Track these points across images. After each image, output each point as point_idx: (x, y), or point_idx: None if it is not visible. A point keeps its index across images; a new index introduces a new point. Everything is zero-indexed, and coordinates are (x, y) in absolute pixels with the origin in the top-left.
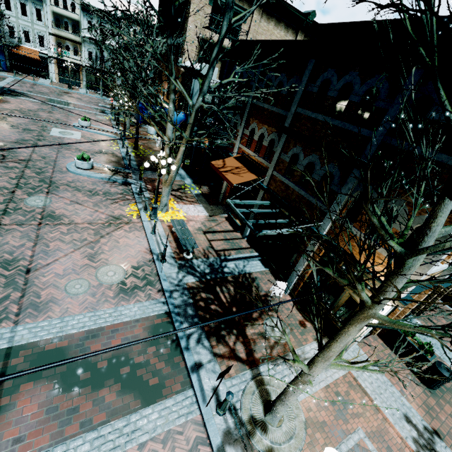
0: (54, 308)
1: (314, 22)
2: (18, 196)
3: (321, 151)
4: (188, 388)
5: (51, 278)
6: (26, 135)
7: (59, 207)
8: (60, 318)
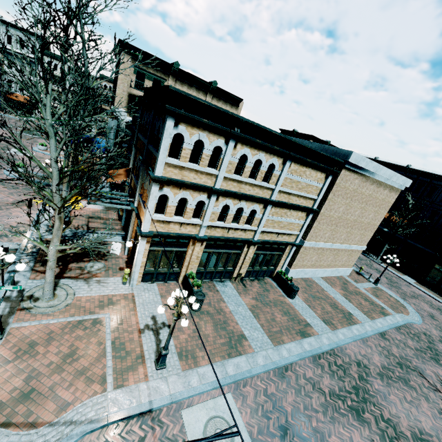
0: None
1: (218, 88)
2: None
3: None
4: (0, 280)
5: None
6: None
7: None
8: None
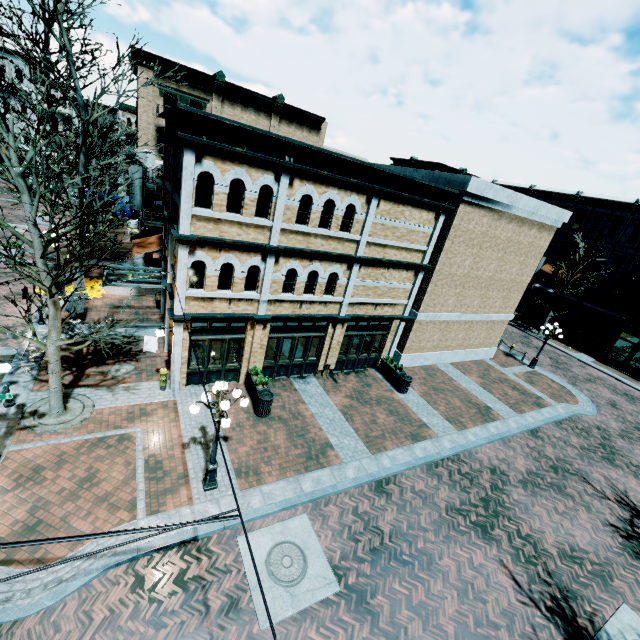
0: None
1: (286, 104)
2: None
3: None
4: None
5: None
6: None
7: None
8: None
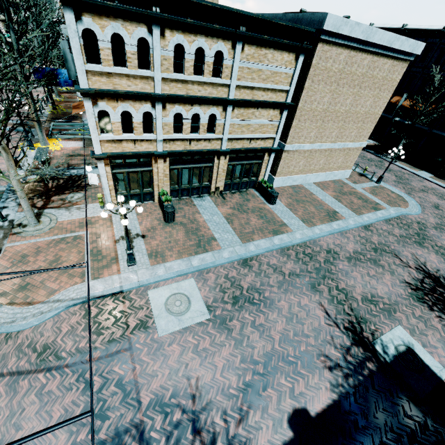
0: None
1: None
2: None
3: None
4: None
5: None
6: None
7: None
8: None
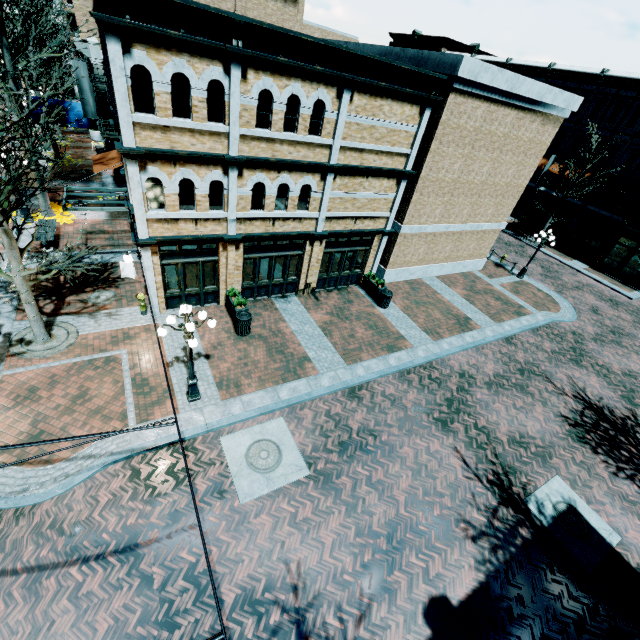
0: None
1: None
2: None
3: None
4: None
5: None
6: None
7: None
8: None
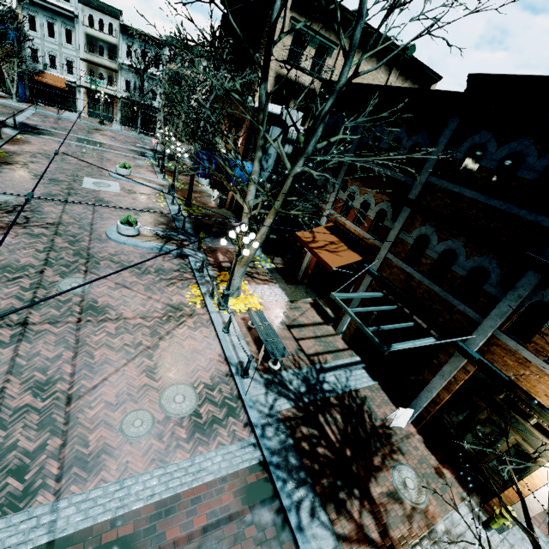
0: (108, 464)
1: (412, 57)
2: (49, 278)
3: (468, 237)
4: None
5: (100, 411)
6: (53, 187)
7: (102, 293)
8: (118, 482)
